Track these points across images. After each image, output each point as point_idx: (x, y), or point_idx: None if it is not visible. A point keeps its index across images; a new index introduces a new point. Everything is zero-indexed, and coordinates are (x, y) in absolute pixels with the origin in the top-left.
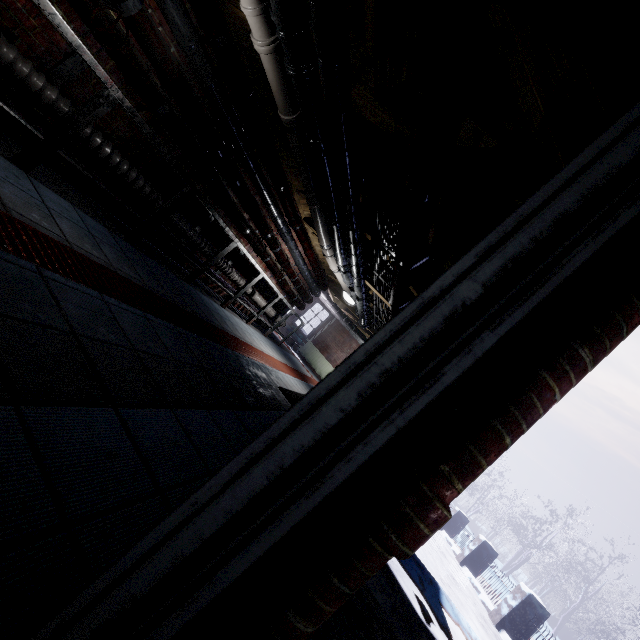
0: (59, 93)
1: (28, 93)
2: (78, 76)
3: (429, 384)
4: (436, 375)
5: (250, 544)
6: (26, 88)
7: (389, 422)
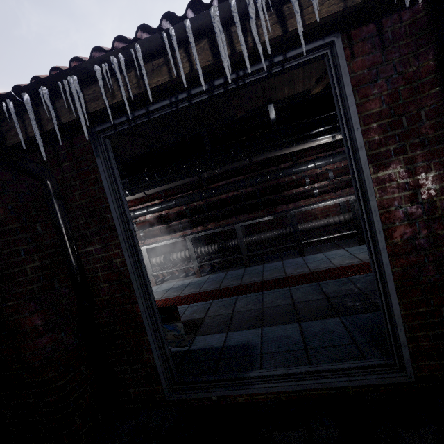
0: (349, 212)
1: (344, 223)
2: (346, 203)
3: (374, 237)
4: (373, 233)
5: (389, 301)
6: (342, 222)
7: (378, 252)
